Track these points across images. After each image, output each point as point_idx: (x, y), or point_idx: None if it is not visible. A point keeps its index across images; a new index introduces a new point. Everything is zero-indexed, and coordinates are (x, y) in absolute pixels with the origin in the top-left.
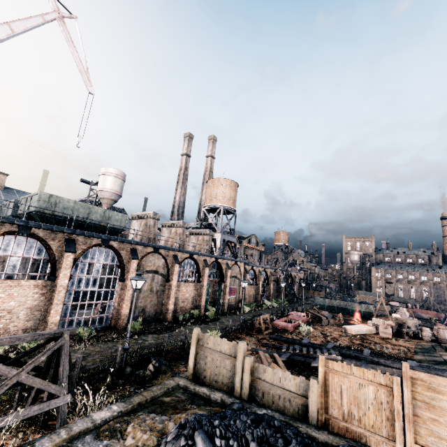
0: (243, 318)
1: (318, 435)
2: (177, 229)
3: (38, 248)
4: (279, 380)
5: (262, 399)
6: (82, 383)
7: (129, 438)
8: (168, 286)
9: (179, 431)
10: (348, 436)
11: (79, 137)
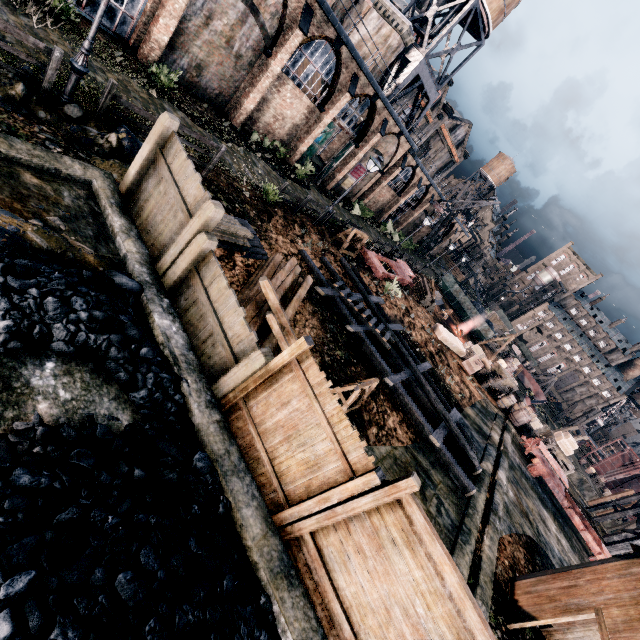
0: (331, 211)
1: (197, 412)
2: None
3: None
4: (223, 307)
5: (187, 306)
6: None
7: None
8: (263, 65)
9: None
10: (246, 444)
11: None
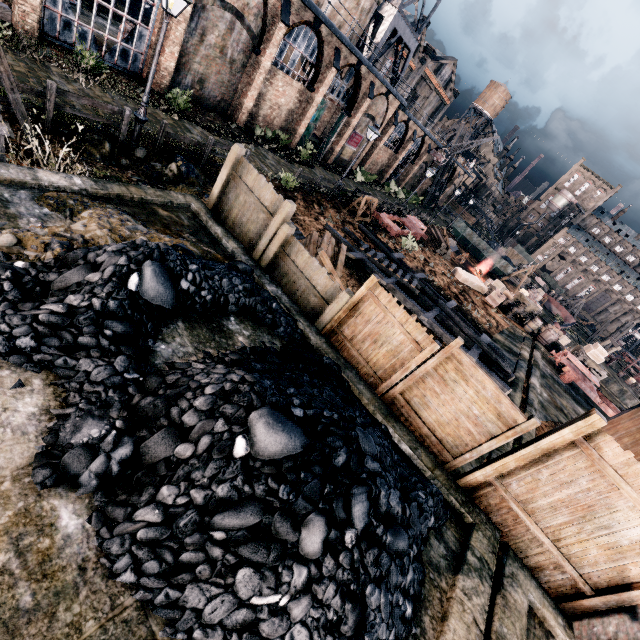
0: (341, 184)
1: (313, 338)
2: None
3: None
4: (310, 271)
5: (281, 277)
6: (31, 120)
7: (79, 224)
8: (255, 63)
9: (125, 248)
10: (345, 355)
11: None
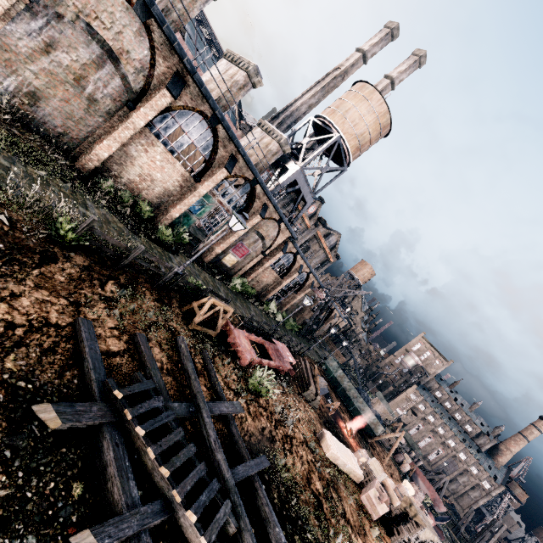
0: (181, 273)
1: None
2: (238, 71)
3: None
4: None
5: None
6: None
7: None
8: (125, 116)
9: None
10: None
11: None
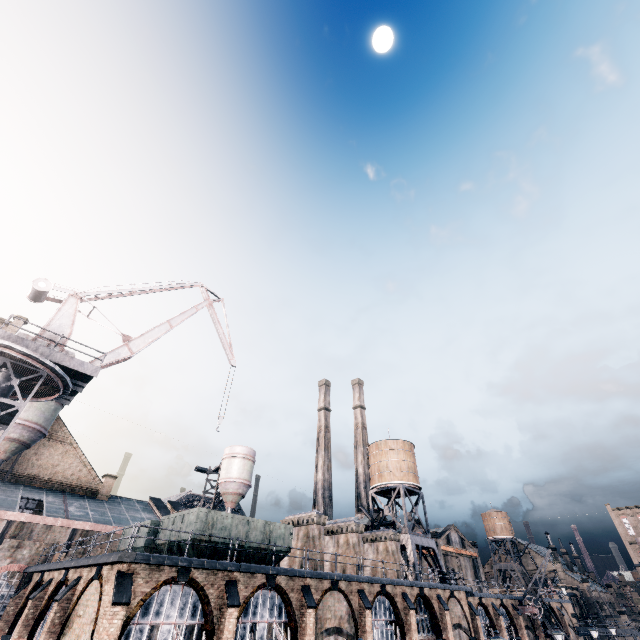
0: None
1: None
2: (347, 536)
3: (192, 604)
4: None
5: None
6: None
7: None
8: None
9: None
10: None
11: (219, 419)
